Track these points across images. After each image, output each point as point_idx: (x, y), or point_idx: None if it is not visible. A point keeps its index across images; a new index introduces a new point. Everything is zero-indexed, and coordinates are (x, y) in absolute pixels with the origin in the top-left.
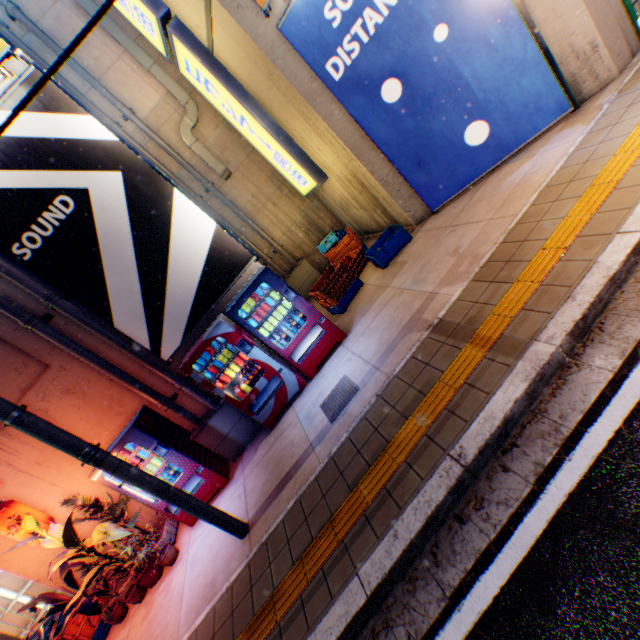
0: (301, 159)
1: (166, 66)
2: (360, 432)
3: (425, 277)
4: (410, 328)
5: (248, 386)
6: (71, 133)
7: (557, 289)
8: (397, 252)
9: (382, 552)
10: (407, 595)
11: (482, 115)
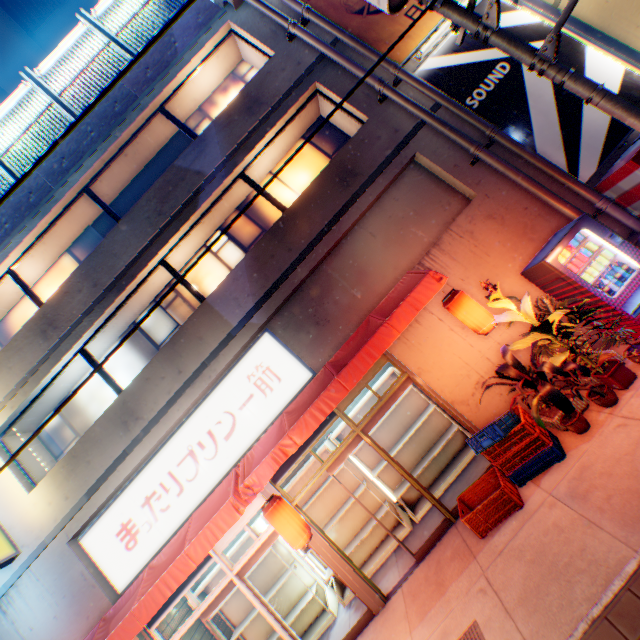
0: None
1: None
2: None
3: None
4: None
5: None
6: (507, 25)
7: None
8: None
9: None
10: None
11: None
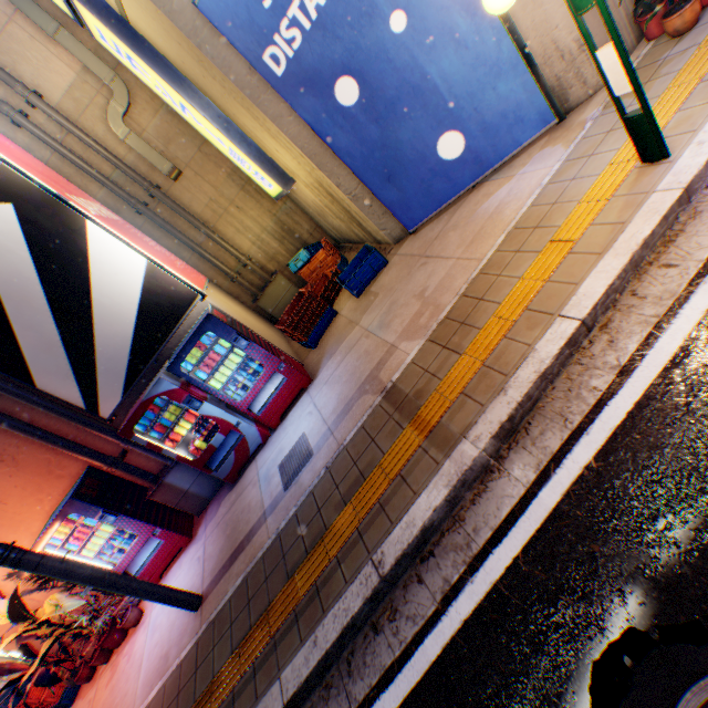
0: (260, 160)
1: (77, 30)
2: (306, 510)
3: (390, 322)
4: (367, 387)
5: (203, 442)
6: None
7: (495, 375)
8: (372, 279)
9: (302, 658)
10: (322, 702)
11: (456, 124)
